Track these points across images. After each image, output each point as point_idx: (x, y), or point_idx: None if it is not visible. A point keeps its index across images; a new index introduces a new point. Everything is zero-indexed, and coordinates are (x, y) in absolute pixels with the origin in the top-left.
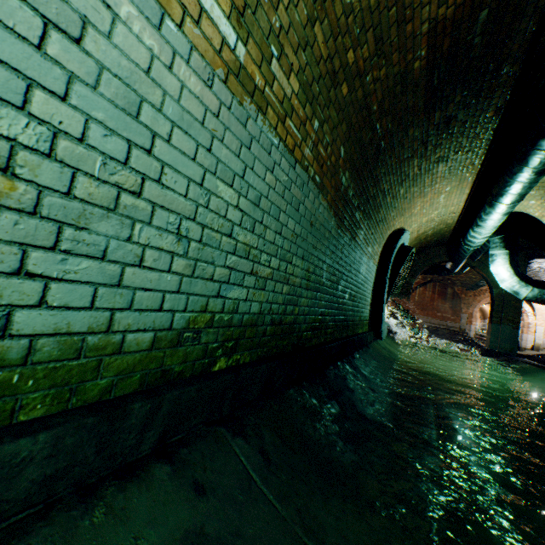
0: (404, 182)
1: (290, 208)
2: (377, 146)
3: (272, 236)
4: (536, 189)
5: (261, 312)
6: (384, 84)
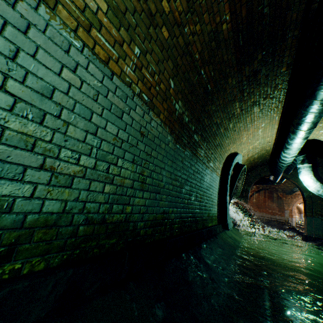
0: (232, 119)
1: (109, 113)
2: (205, 87)
3: (80, 134)
4: (322, 122)
5: (65, 211)
6: (201, 38)
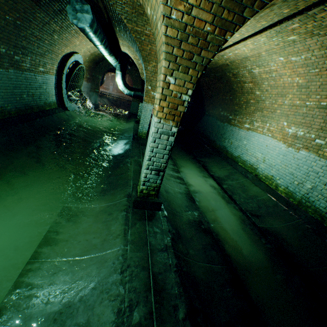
0: (55, 33)
1: None
2: (15, 24)
3: None
4: (125, 47)
5: None
6: None
